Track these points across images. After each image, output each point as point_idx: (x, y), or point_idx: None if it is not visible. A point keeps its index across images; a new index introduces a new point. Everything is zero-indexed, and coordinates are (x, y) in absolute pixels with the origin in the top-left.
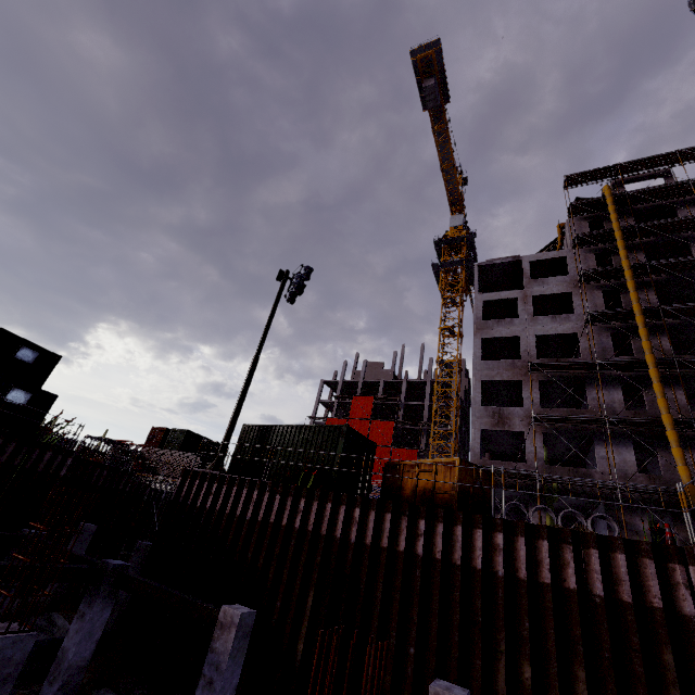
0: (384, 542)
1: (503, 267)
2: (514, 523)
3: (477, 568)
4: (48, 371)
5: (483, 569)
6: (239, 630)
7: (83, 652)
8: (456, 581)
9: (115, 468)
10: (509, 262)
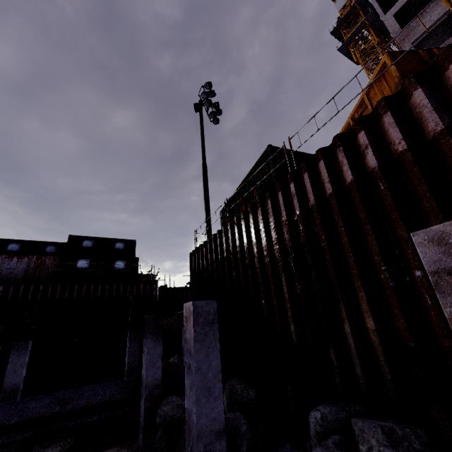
0: (327, 189)
1: None
2: None
3: None
4: (133, 250)
5: None
6: (197, 317)
7: (152, 374)
8: (448, 151)
9: None
10: None
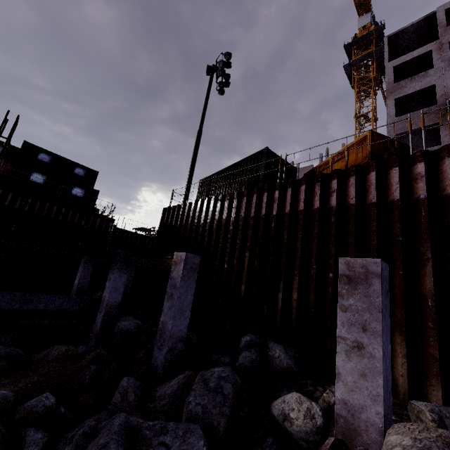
0: (301, 206)
1: (414, 30)
2: (438, 151)
3: (394, 199)
4: (93, 181)
5: (402, 199)
6: (186, 264)
7: (114, 298)
8: (372, 215)
9: (144, 235)
10: (421, 20)
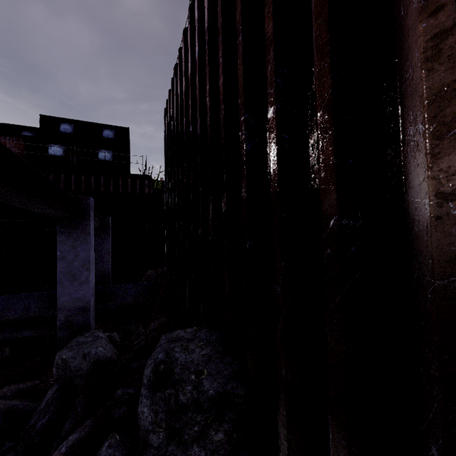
0: None
1: None
2: None
3: None
4: (127, 141)
5: None
6: None
7: (72, 292)
8: None
9: None
10: None
